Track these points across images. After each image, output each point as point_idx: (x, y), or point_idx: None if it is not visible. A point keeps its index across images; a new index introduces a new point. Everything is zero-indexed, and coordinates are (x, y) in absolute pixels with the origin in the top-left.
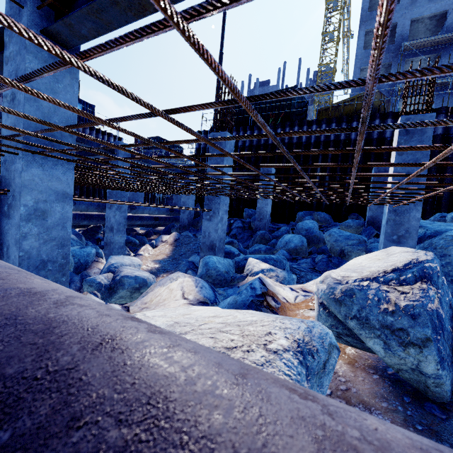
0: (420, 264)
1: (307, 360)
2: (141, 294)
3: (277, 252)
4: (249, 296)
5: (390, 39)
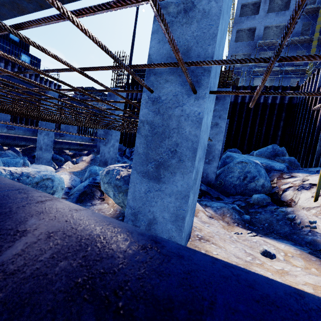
0: None
1: (22, 177)
2: None
3: None
4: (88, 182)
5: (252, 37)
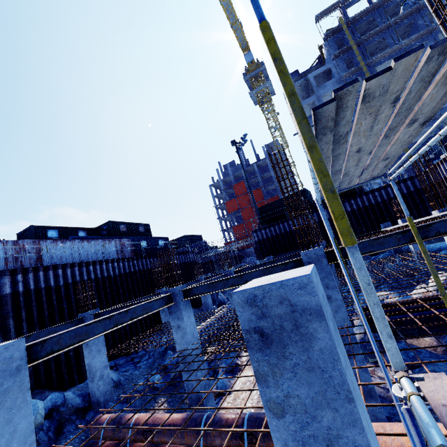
0: None
1: None
2: None
3: None
4: None
5: None
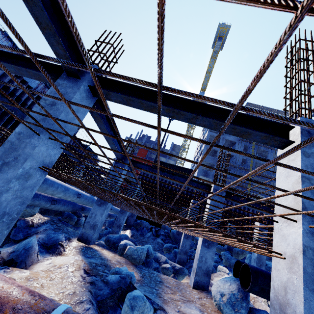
0: None
1: None
2: (183, 277)
3: None
4: None
5: (213, 153)
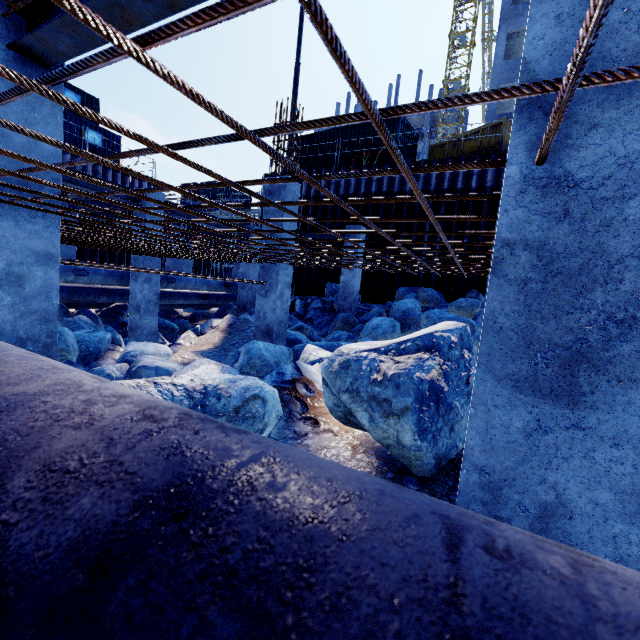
0: (432, 333)
1: (208, 400)
2: None
3: (361, 340)
4: (272, 381)
5: None
